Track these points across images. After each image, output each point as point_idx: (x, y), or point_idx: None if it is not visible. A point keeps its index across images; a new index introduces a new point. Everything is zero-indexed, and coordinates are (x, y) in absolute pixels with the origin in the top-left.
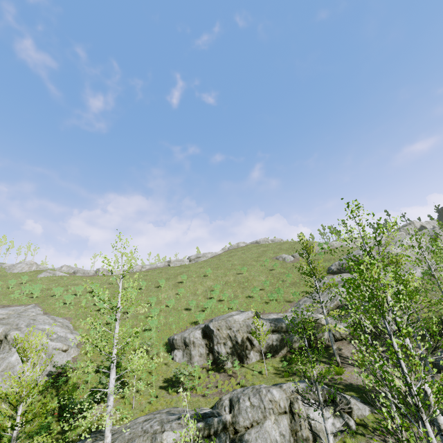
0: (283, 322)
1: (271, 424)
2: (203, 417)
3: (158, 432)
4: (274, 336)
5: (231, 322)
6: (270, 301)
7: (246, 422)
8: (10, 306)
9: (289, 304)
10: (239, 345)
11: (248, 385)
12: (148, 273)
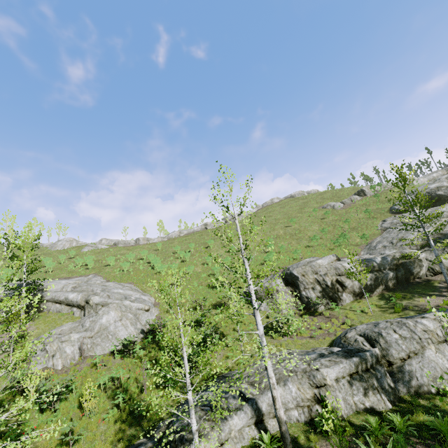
0: (374, 262)
1: (434, 353)
2: (351, 353)
3: (308, 370)
4: (367, 275)
5: (316, 267)
6: (335, 247)
7: (401, 354)
8: (71, 278)
9: (358, 248)
10: (330, 288)
11: (356, 323)
12: (188, 237)
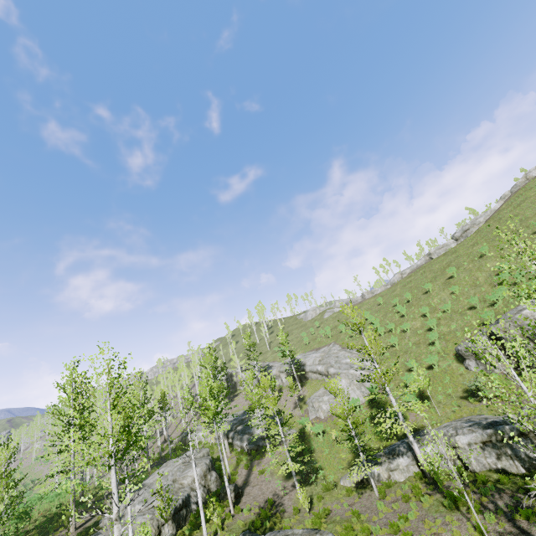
0: None
1: None
2: (494, 425)
3: (453, 435)
4: None
5: (520, 320)
6: None
7: None
8: (320, 348)
9: None
10: None
11: None
12: (410, 278)
